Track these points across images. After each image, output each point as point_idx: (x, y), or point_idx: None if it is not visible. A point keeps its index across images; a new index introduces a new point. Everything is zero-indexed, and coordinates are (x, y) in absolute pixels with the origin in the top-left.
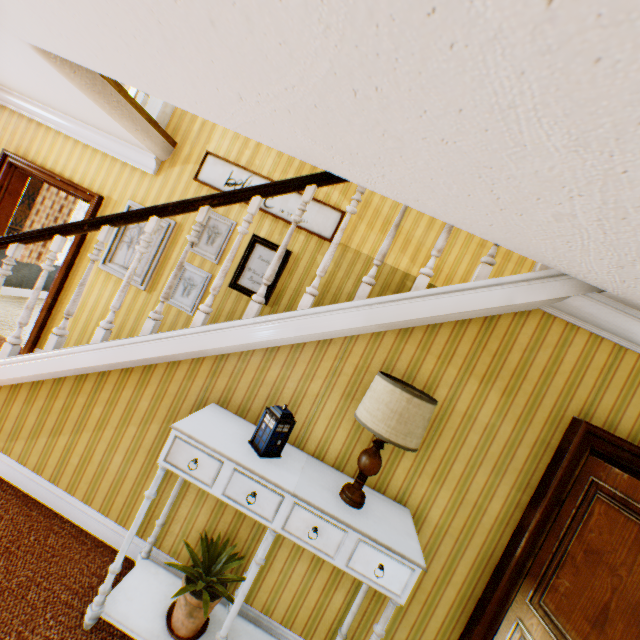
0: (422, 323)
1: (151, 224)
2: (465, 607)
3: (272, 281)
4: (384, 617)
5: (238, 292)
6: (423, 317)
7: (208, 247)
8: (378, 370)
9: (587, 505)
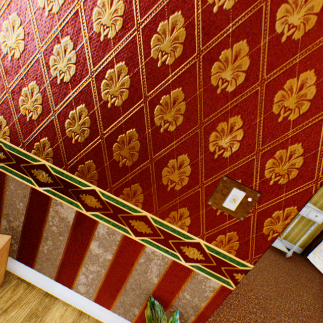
0: None
1: None
2: (321, 227)
3: None
4: (313, 226)
5: None
6: None
7: None
8: None
9: None
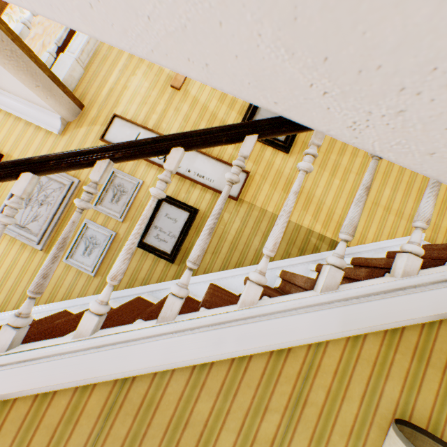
0: (416, 321)
1: (21, 183)
2: None
3: (179, 239)
4: None
5: (143, 250)
6: (422, 315)
7: (113, 205)
8: (360, 394)
9: None
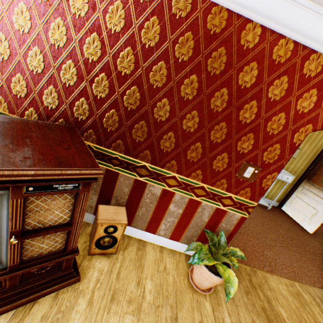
0: None
1: None
2: (291, 185)
3: None
4: (285, 185)
5: None
6: None
7: None
8: None
9: (321, 164)
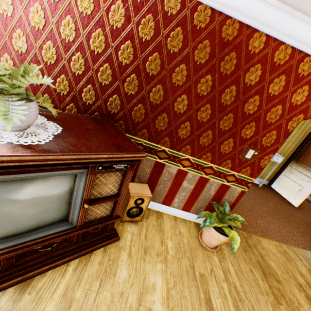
0: None
1: None
2: (280, 166)
3: None
4: (275, 166)
5: None
6: None
7: None
8: None
9: (308, 146)
